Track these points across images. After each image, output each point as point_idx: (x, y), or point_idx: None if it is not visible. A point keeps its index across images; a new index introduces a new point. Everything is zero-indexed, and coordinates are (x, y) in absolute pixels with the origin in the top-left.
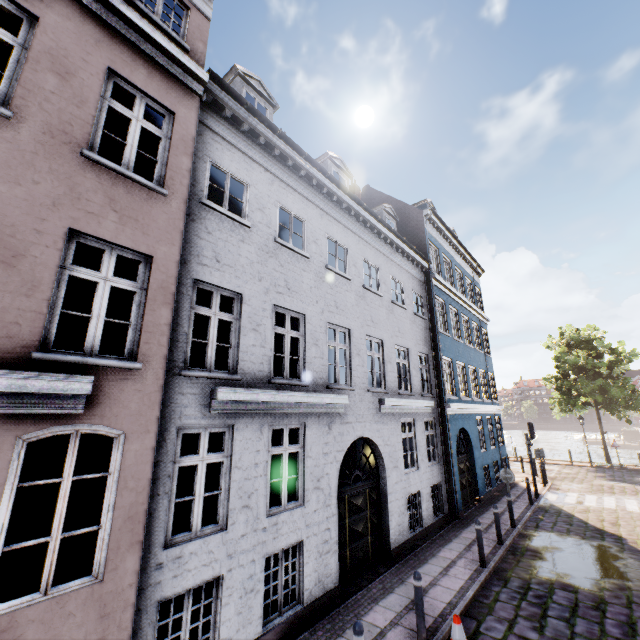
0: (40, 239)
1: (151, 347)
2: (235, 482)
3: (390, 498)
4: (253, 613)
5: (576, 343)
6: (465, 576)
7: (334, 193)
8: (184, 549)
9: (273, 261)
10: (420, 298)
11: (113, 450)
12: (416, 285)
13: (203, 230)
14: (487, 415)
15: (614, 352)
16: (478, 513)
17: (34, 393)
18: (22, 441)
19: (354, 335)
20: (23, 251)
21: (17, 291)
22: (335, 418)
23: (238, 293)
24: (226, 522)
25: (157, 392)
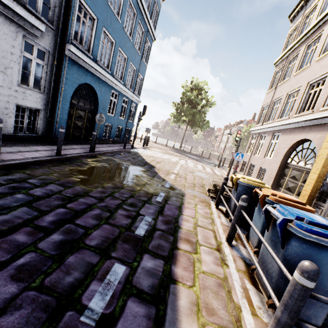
0: None
1: None
2: None
3: None
4: None
5: (195, 88)
6: None
7: None
8: None
9: None
10: None
11: None
12: None
13: None
14: (125, 97)
15: (207, 100)
16: (79, 144)
17: None
18: None
19: None
20: None
21: None
22: None
23: None
24: None
25: None
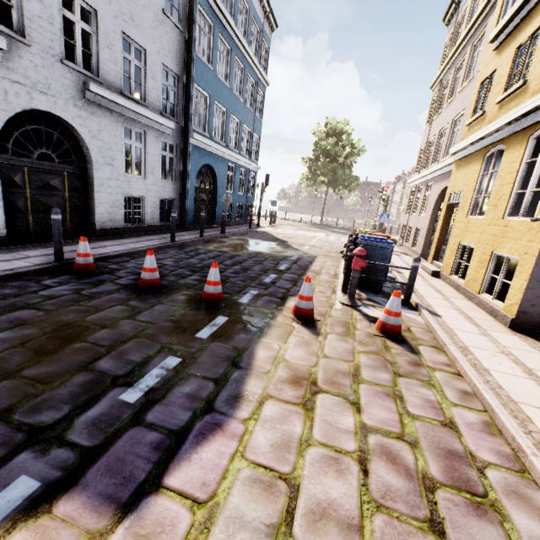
0: None
1: None
2: None
3: (98, 189)
4: None
5: (332, 133)
6: (151, 244)
7: None
8: None
9: None
10: None
11: None
12: None
13: None
14: (242, 167)
15: (352, 146)
16: (206, 228)
17: None
18: None
19: None
20: None
21: None
22: None
23: None
24: None
25: None
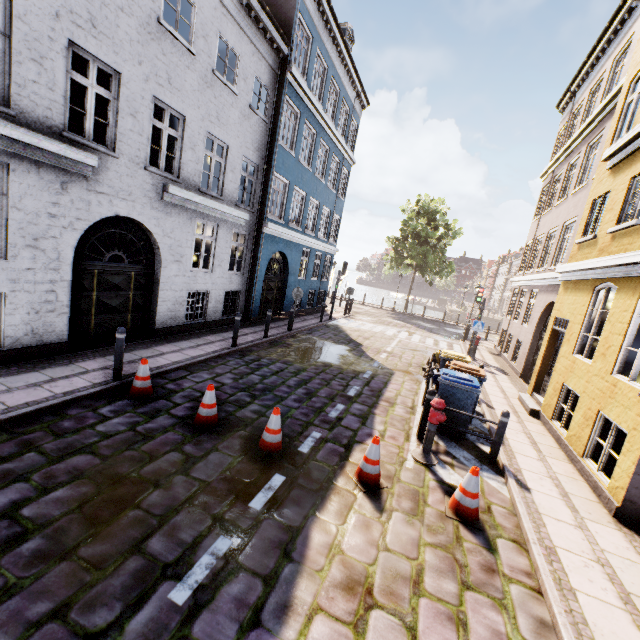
0: None
1: None
2: None
3: (163, 287)
4: None
5: (424, 212)
6: (211, 350)
7: None
8: None
9: None
10: (267, 93)
11: None
12: (264, 71)
13: None
14: (318, 251)
15: (447, 227)
16: (272, 321)
17: None
18: None
19: (129, 86)
20: None
21: None
22: (76, 180)
23: None
24: None
25: None
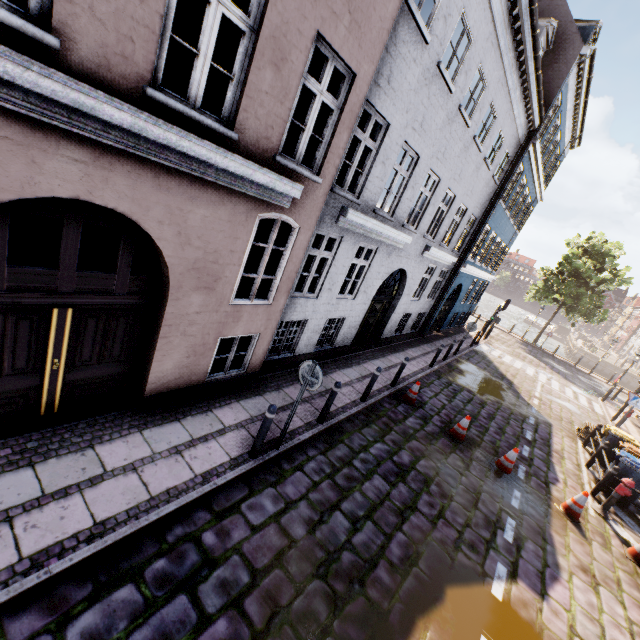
0: (299, 42)
1: (329, 167)
2: (330, 274)
3: (395, 312)
4: (313, 342)
5: (593, 252)
6: (419, 367)
7: (519, 4)
8: (298, 301)
9: (425, 91)
10: (506, 160)
11: (290, 236)
12: (513, 145)
13: (392, 40)
14: (481, 280)
15: (614, 273)
16: (435, 339)
17: (272, 188)
18: (258, 217)
19: (440, 186)
20: (287, 54)
21: (277, 97)
22: (395, 251)
23: (387, 122)
24: (318, 294)
25: (321, 204)
